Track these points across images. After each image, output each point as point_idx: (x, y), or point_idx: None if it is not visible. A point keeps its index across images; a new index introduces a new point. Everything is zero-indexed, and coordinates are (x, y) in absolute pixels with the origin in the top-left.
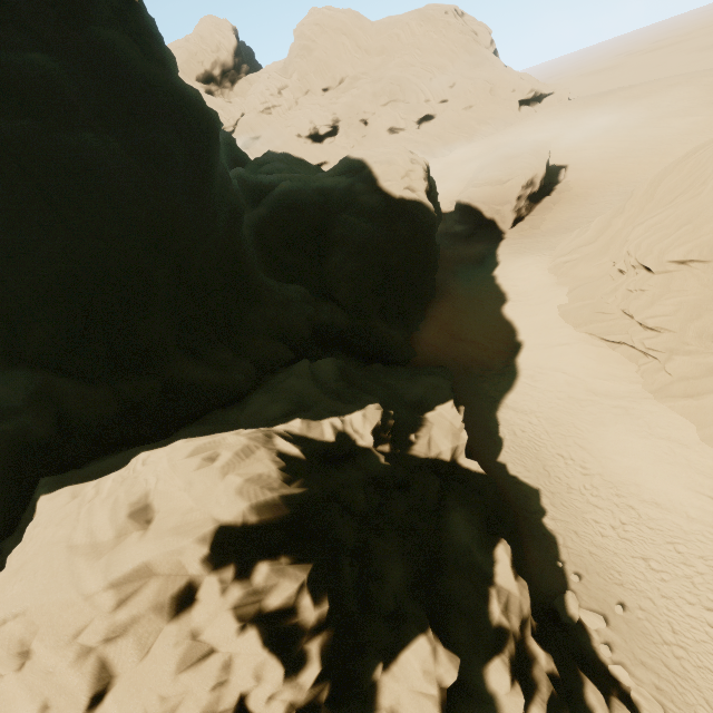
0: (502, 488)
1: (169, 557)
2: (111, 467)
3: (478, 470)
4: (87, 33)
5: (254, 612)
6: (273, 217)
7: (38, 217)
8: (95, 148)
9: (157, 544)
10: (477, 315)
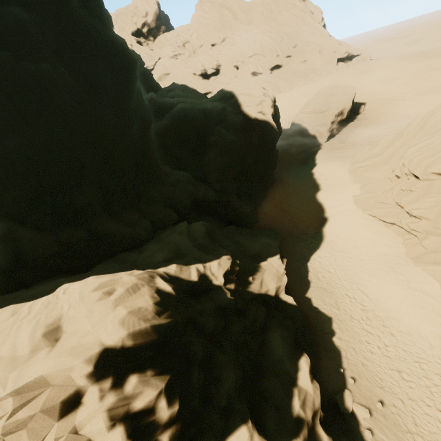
0: (308, 315)
1: (63, 373)
2: (45, 291)
3: (292, 303)
4: None
5: (123, 412)
6: (172, 126)
7: (9, 119)
8: (50, 74)
9: (55, 362)
10: (299, 198)
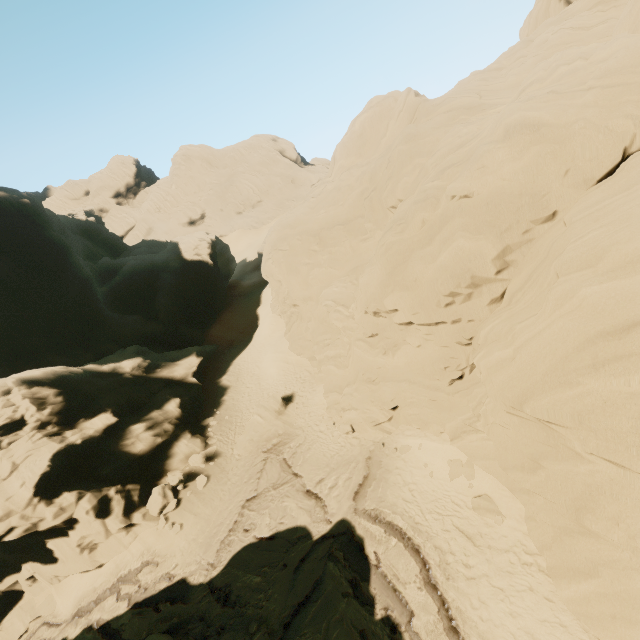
0: (213, 390)
1: (2, 381)
2: None
3: (194, 381)
4: (1, 223)
5: (30, 396)
6: (123, 281)
7: None
8: (3, 268)
9: None
10: (245, 315)
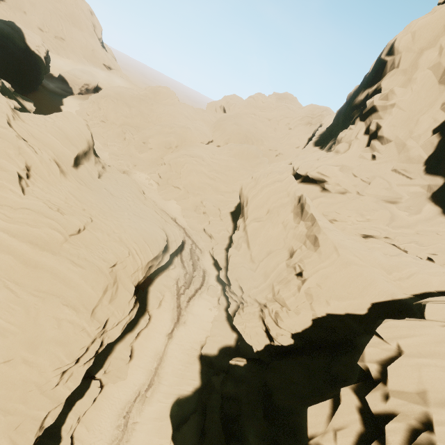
0: None
1: None
2: None
3: None
4: None
5: None
6: None
7: None
8: None
9: None
10: (51, 103)
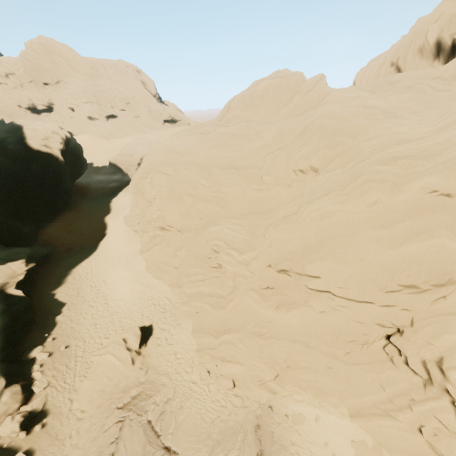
0: (44, 305)
1: None
2: None
3: (19, 294)
4: None
5: None
6: None
7: None
8: None
9: None
10: (90, 220)
